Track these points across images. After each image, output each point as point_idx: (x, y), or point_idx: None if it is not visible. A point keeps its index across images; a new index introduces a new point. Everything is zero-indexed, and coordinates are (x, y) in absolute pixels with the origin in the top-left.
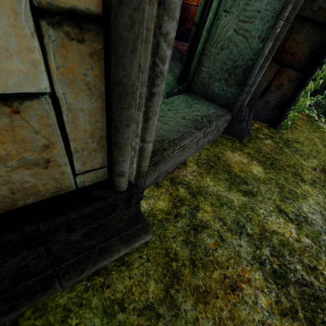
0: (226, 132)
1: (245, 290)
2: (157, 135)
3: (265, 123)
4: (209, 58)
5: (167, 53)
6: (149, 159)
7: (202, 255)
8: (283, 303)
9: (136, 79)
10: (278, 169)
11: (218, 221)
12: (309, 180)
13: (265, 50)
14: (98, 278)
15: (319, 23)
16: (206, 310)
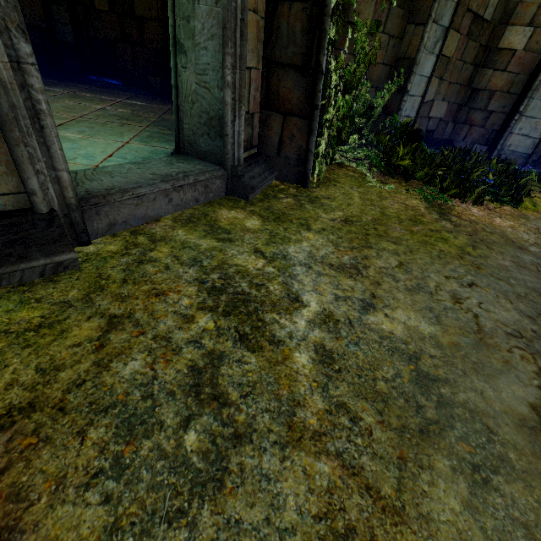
0: (232, 194)
1: (171, 296)
2: (109, 185)
3: (296, 184)
4: (186, 114)
5: (40, 97)
6: (72, 190)
7: (138, 277)
8: (207, 304)
9: (10, 112)
10: (283, 222)
11: (171, 258)
12: (318, 229)
13: (225, 98)
14: (22, 288)
15: (299, 67)
16: (121, 305)
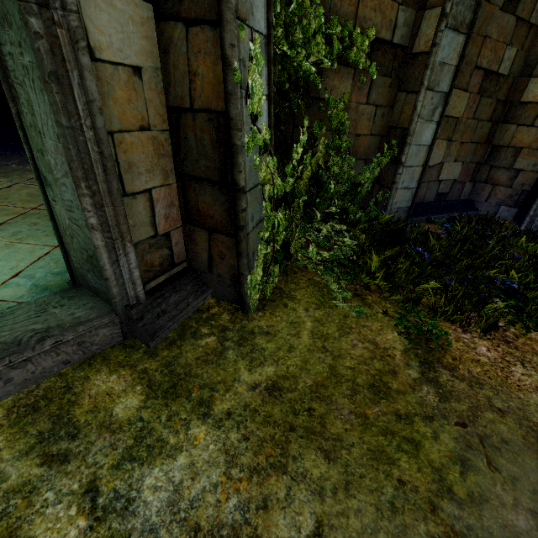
0: (133, 335)
1: None
2: None
3: (235, 304)
4: (70, 246)
5: None
6: None
7: None
8: None
9: None
10: (175, 397)
11: None
12: (221, 413)
13: (93, 241)
14: None
15: (216, 182)
16: None
